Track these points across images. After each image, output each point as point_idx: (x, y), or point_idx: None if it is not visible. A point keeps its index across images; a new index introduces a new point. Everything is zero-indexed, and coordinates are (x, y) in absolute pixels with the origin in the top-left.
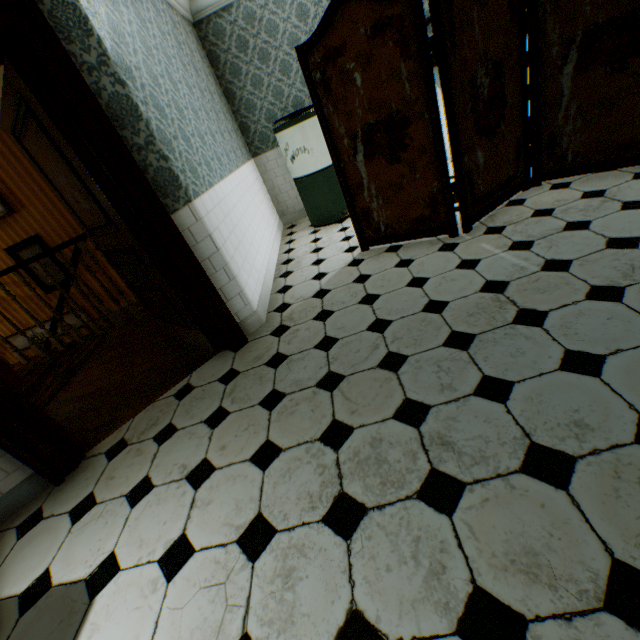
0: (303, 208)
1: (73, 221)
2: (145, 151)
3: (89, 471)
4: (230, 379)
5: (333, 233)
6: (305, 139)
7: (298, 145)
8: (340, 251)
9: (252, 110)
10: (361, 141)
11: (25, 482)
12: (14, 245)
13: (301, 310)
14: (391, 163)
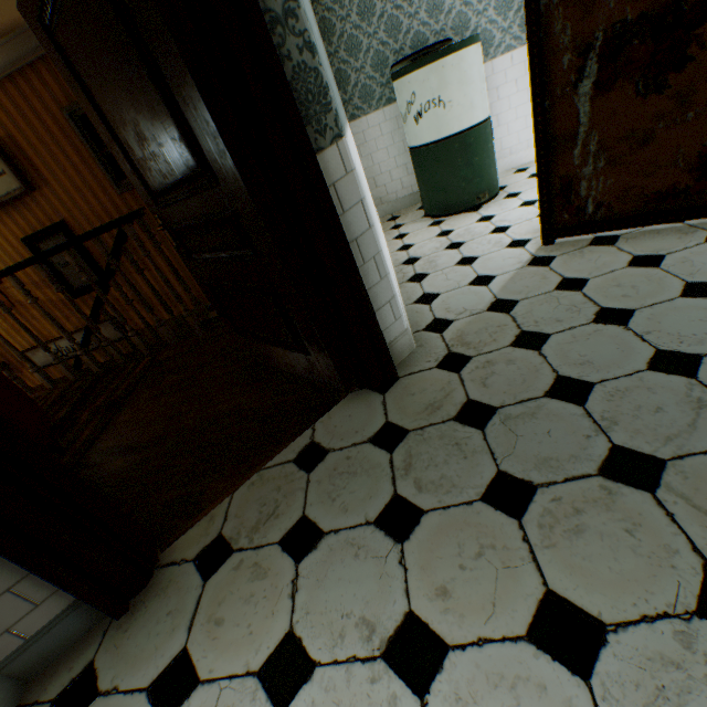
0: (408, 194)
1: (108, 204)
2: (281, 27)
3: (170, 596)
4: (393, 442)
5: (470, 224)
6: (442, 85)
7: (430, 94)
8: (499, 246)
9: (355, 52)
10: (596, 56)
11: (63, 615)
12: (33, 234)
13: (477, 330)
14: (644, 94)
